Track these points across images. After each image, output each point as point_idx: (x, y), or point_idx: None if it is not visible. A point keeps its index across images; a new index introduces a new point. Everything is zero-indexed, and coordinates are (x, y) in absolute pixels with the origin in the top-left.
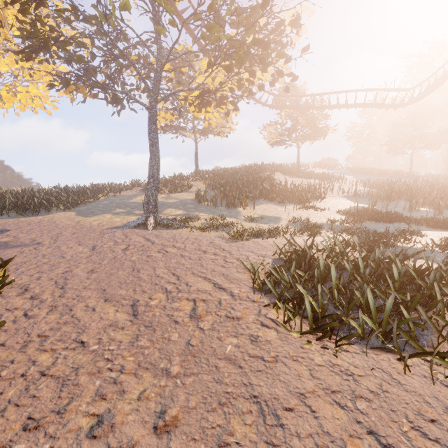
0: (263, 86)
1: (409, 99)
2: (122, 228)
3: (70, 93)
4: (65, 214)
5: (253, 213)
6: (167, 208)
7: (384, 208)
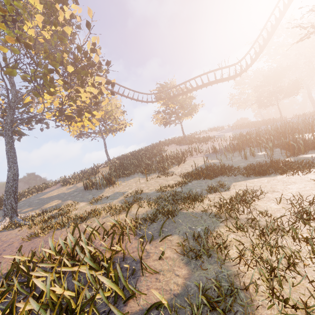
0: (96, 96)
1: (241, 70)
2: None
3: None
4: None
5: (112, 191)
6: (53, 201)
7: (228, 160)
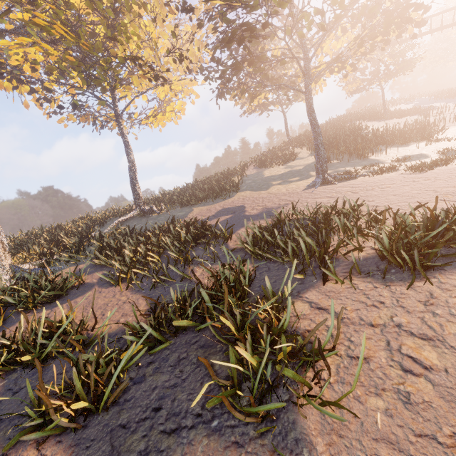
0: (389, 41)
1: None
2: (312, 188)
3: (226, 99)
4: (245, 193)
5: (391, 157)
6: (310, 172)
7: None
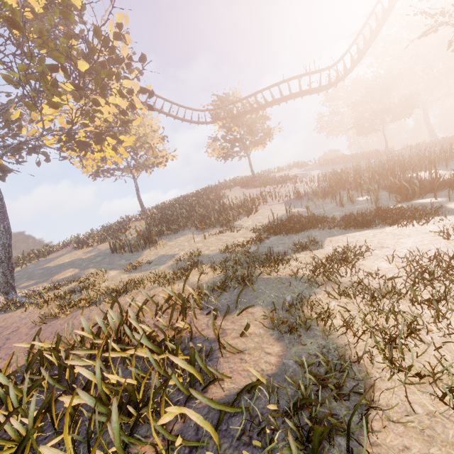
0: (125, 111)
1: (337, 77)
2: None
3: None
4: None
5: (155, 254)
6: (66, 270)
7: (317, 208)
